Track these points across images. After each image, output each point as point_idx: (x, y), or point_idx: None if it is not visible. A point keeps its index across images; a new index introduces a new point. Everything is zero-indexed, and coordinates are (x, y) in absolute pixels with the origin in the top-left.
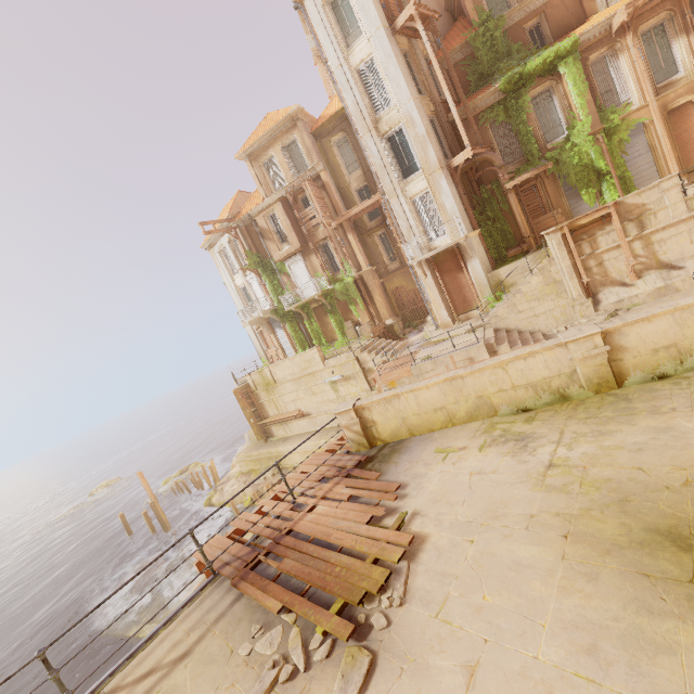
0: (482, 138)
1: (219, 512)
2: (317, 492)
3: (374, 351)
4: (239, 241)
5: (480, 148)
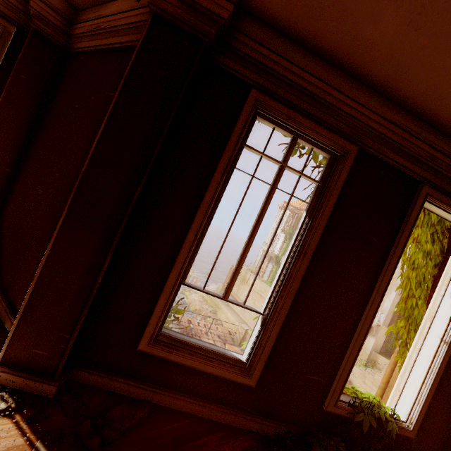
0: None
1: (183, 299)
2: (214, 337)
3: None
4: (292, 219)
5: None
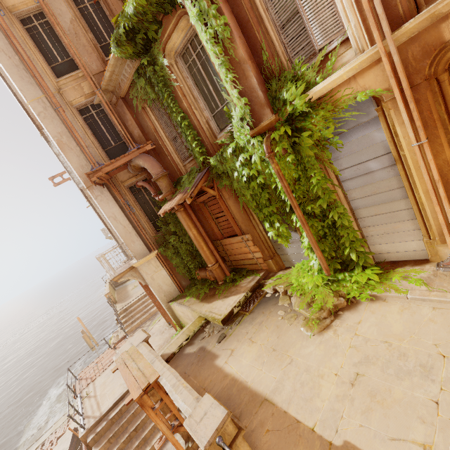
0: (144, 125)
1: None
2: None
3: (122, 321)
4: None
5: (122, 156)
